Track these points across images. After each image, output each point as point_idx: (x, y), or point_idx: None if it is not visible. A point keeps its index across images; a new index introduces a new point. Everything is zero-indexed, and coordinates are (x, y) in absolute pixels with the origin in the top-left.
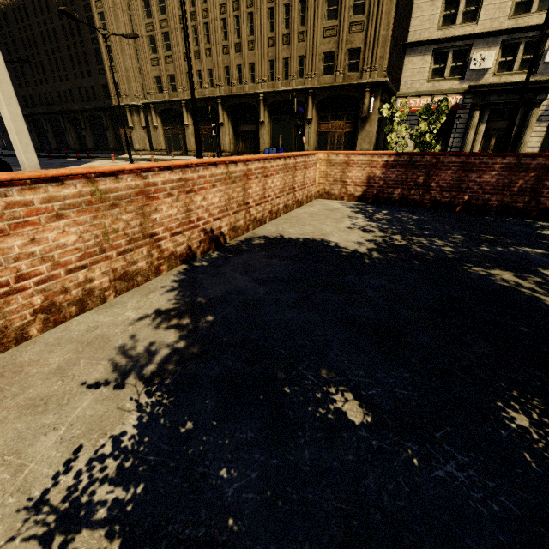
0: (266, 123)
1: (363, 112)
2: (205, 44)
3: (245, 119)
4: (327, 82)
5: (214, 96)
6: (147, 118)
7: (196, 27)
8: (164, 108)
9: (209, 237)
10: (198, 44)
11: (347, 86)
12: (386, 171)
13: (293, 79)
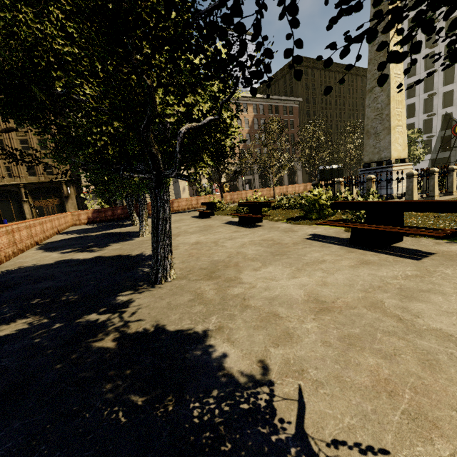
0: None
1: (65, 194)
2: None
3: None
4: (33, 180)
5: None
6: None
7: None
8: None
9: (58, 230)
10: None
11: (49, 182)
12: (93, 214)
13: (4, 178)
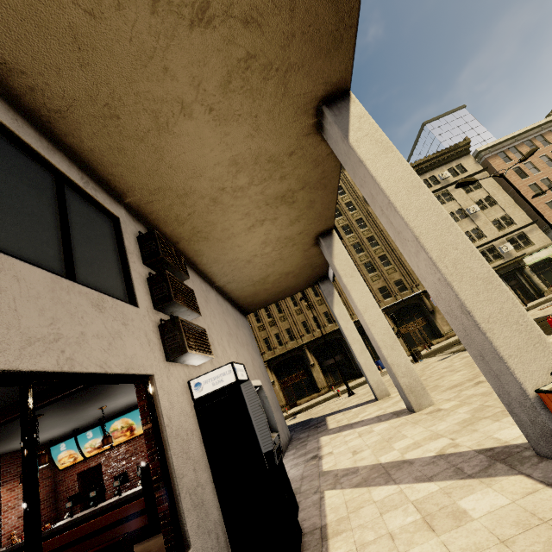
0: None
1: (429, 308)
2: (277, 314)
3: (326, 355)
4: (390, 302)
5: (300, 345)
6: None
7: (265, 308)
8: None
9: None
10: (271, 316)
11: (408, 298)
12: None
13: None
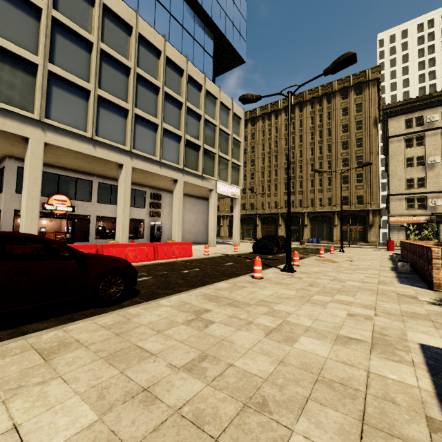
0: (308, 226)
1: (369, 222)
2: (274, 191)
3: (292, 223)
4: (345, 208)
5: (277, 212)
6: (228, 221)
7: (269, 185)
8: (244, 217)
9: None
10: (270, 191)
11: (358, 210)
12: None
13: (325, 206)
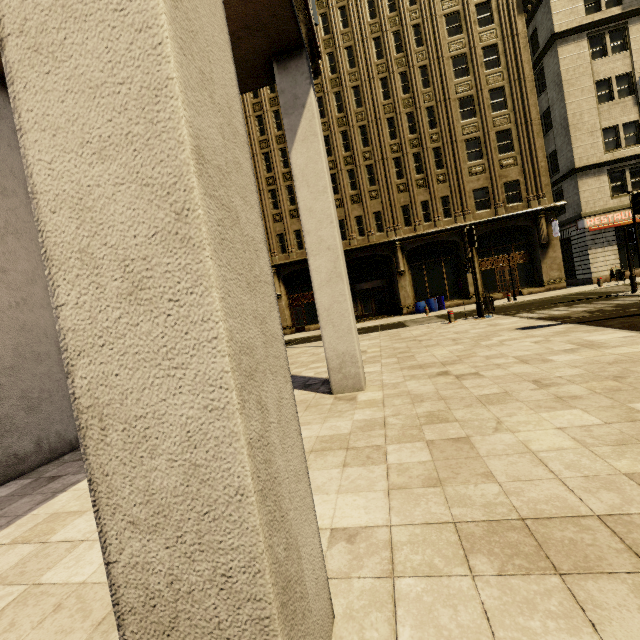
0: (406, 273)
1: (543, 239)
2: None
3: (363, 275)
4: (484, 217)
5: None
6: None
7: (290, 187)
8: None
9: None
10: (295, 202)
11: (516, 215)
12: None
13: (440, 219)
